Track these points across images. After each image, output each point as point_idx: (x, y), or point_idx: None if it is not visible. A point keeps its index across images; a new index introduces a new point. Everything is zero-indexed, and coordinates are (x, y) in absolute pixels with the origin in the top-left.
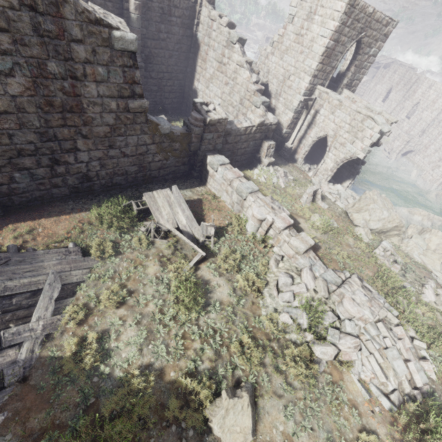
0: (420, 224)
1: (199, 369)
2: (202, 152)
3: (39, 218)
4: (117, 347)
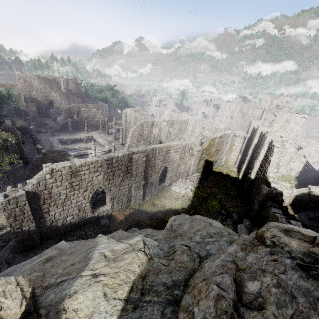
0: None
1: None
2: None
3: None
4: None
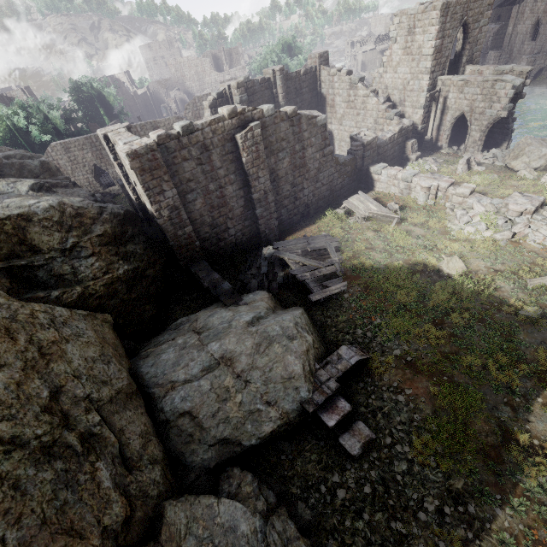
0: None
1: (424, 258)
2: (365, 167)
3: (295, 233)
4: (376, 260)
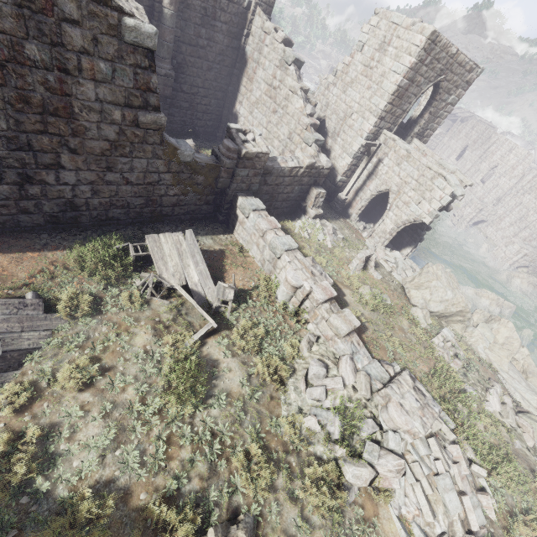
0: (487, 310)
1: (184, 490)
2: (232, 191)
3: None
4: (68, 451)
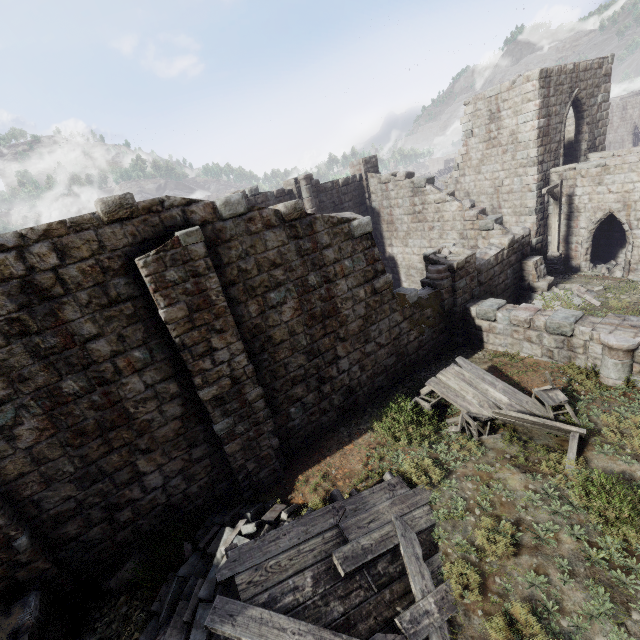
0: None
1: None
2: (459, 307)
3: (323, 458)
4: (576, 626)
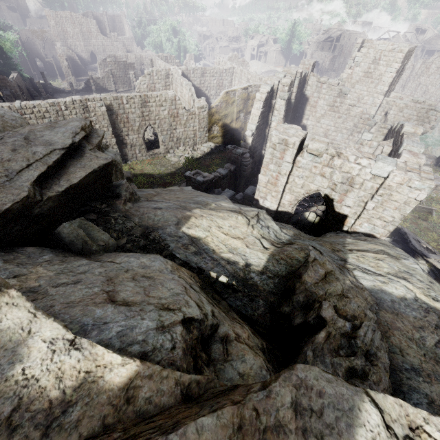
0: None
1: None
2: None
3: None
4: None
